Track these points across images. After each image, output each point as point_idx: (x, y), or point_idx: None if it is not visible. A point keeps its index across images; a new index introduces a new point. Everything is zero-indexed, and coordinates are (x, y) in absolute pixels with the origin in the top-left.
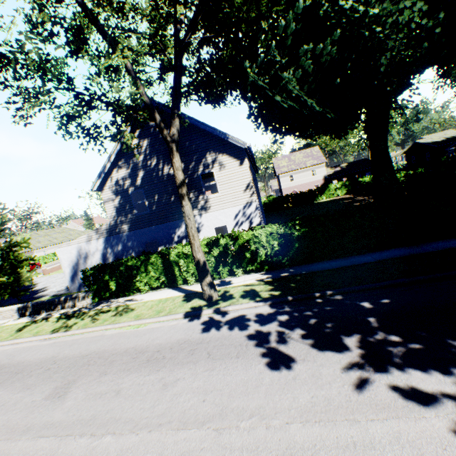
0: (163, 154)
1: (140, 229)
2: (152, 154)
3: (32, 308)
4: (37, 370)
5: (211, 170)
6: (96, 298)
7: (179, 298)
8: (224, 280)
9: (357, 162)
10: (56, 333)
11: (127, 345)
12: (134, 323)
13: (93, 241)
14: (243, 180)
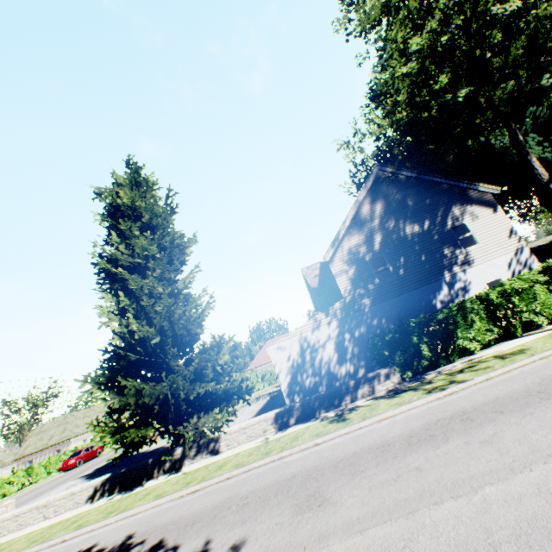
0: (401, 214)
1: (385, 300)
2: (388, 216)
3: (299, 411)
4: None
5: (462, 222)
6: (407, 373)
7: None
8: None
9: None
10: (451, 387)
11: None
12: None
13: (322, 326)
14: (502, 227)
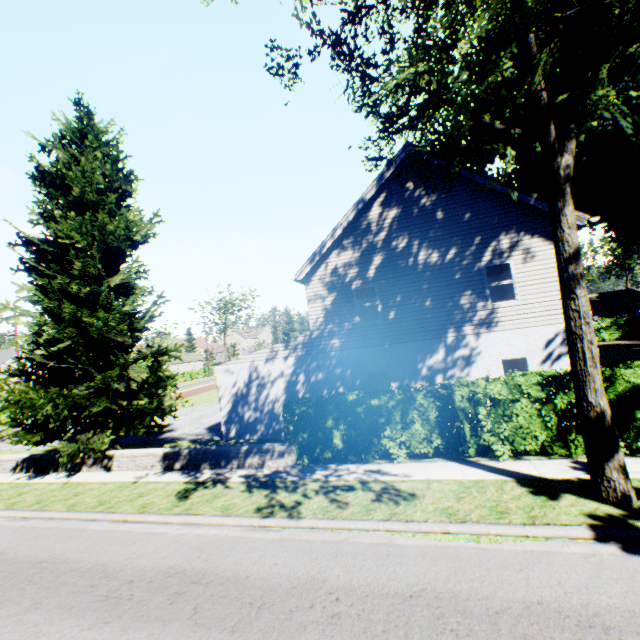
0: (420, 231)
1: (360, 347)
2: (401, 230)
3: (187, 458)
4: (304, 610)
5: (506, 261)
6: (304, 458)
7: (508, 485)
8: (579, 460)
9: (615, 293)
10: (274, 519)
11: (510, 591)
12: (457, 528)
13: (278, 359)
14: None
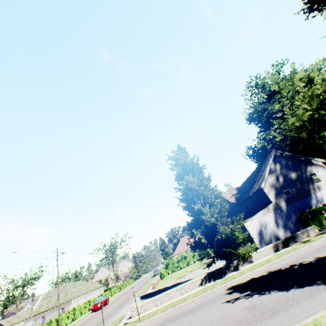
0: (287, 169)
1: (290, 203)
2: (282, 169)
3: (281, 244)
4: None
5: (313, 172)
6: (319, 228)
7: None
8: None
9: None
10: None
11: None
12: None
13: (266, 214)
14: None
